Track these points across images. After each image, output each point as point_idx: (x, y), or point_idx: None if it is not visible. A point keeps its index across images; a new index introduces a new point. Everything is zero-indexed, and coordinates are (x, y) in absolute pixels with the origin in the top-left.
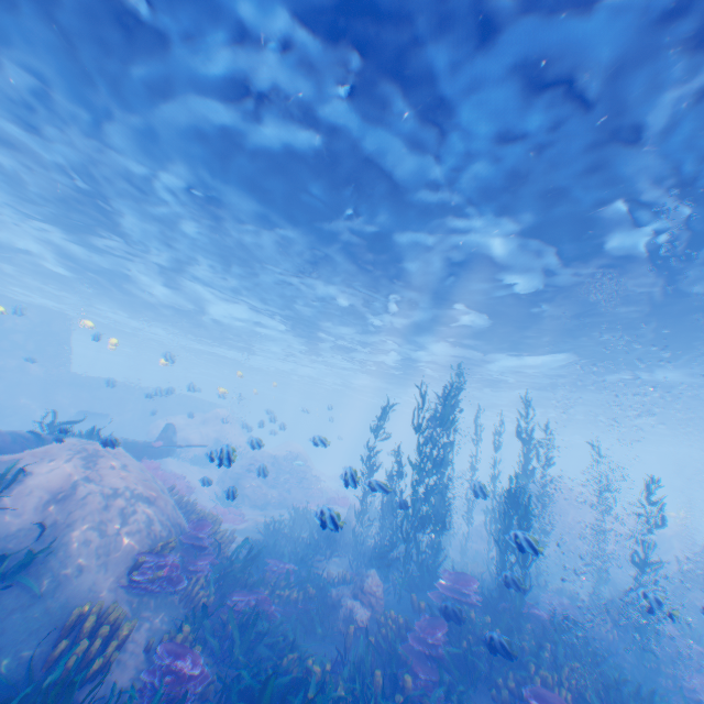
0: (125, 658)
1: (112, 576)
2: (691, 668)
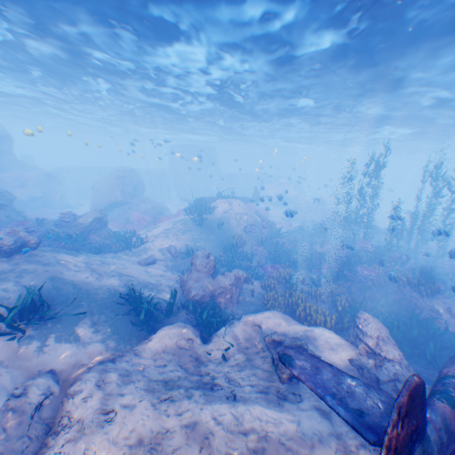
0: (245, 246)
1: (240, 231)
2: None
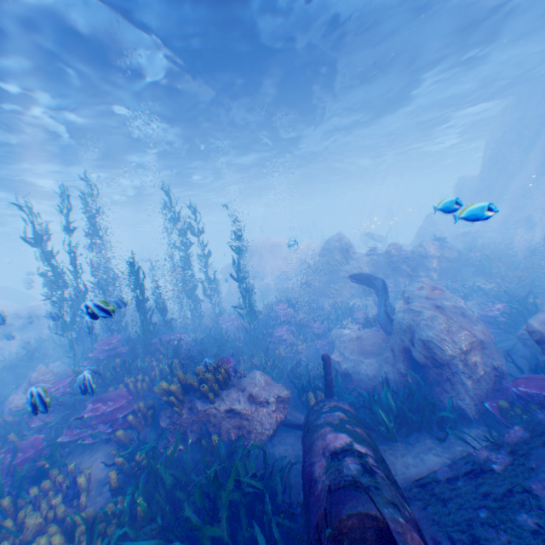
0: None
1: None
2: (285, 322)
